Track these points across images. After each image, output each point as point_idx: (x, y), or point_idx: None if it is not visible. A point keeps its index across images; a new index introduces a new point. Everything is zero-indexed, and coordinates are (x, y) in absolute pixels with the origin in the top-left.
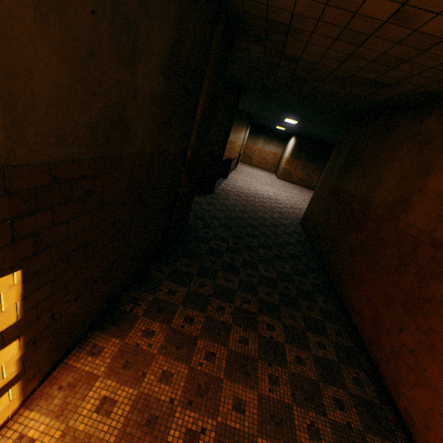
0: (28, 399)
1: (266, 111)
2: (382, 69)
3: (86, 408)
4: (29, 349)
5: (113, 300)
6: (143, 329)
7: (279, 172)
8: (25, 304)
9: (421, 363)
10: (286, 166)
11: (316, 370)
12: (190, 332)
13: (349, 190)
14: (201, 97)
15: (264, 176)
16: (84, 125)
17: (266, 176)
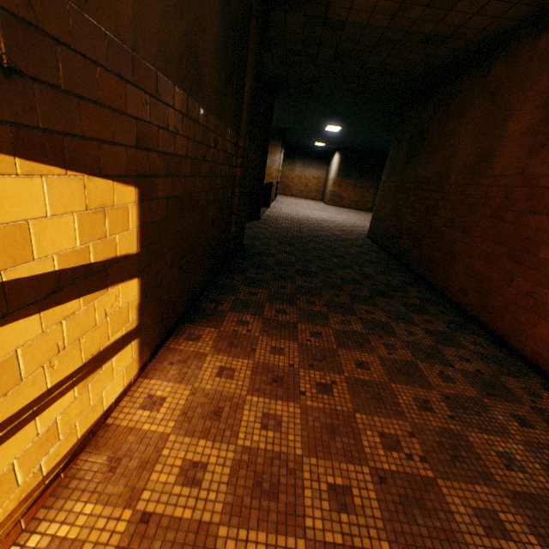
0: (143, 372)
1: (303, 119)
2: (438, 15)
3: (205, 375)
4: (143, 302)
5: (194, 299)
6: (235, 320)
7: (328, 197)
8: (142, 236)
9: (540, 299)
10: (334, 188)
11: (430, 338)
12: (287, 320)
13: (419, 175)
14: (247, 72)
15: (310, 204)
16: (175, 43)
17: (312, 204)
